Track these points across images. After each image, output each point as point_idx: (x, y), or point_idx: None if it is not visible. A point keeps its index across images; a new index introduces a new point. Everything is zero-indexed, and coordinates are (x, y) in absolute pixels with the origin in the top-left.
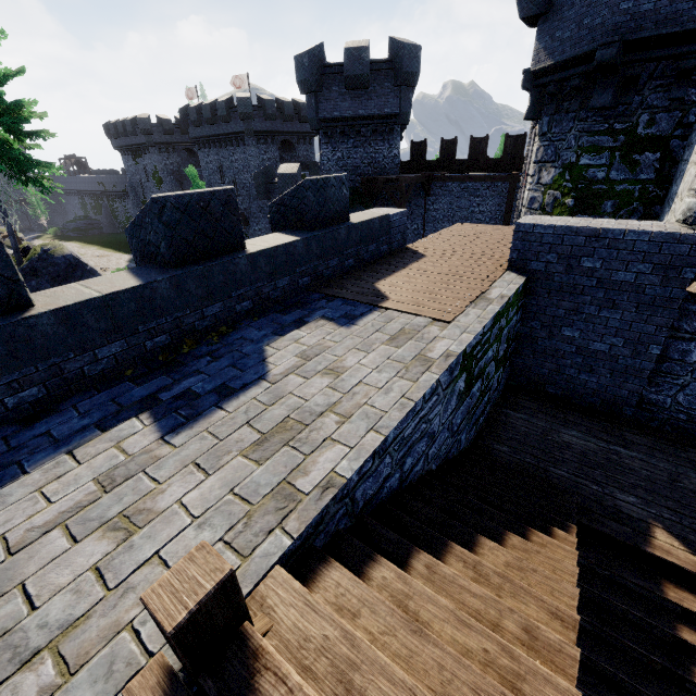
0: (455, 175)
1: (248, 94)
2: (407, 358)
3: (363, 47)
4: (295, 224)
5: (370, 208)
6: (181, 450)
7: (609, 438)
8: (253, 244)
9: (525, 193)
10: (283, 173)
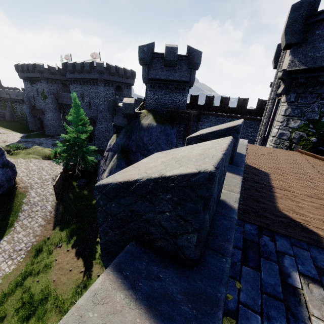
0: (213, 113)
1: (102, 61)
2: None
3: (175, 47)
4: None
5: (173, 125)
6: None
7: None
8: None
9: (274, 129)
10: (126, 102)
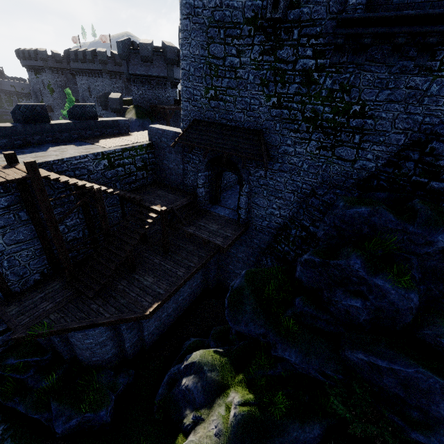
0: None
1: (104, 49)
2: (85, 152)
3: (148, 44)
4: (75, 118)
5: (153, 120)
6: (17, 157)
7: (170, 193)
8: (55, 122)
9: None
10: (111, 97)
